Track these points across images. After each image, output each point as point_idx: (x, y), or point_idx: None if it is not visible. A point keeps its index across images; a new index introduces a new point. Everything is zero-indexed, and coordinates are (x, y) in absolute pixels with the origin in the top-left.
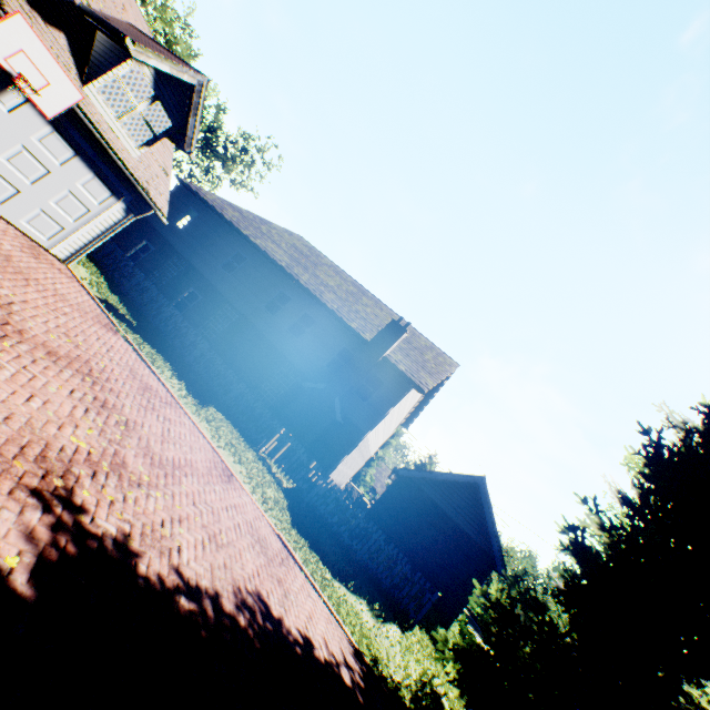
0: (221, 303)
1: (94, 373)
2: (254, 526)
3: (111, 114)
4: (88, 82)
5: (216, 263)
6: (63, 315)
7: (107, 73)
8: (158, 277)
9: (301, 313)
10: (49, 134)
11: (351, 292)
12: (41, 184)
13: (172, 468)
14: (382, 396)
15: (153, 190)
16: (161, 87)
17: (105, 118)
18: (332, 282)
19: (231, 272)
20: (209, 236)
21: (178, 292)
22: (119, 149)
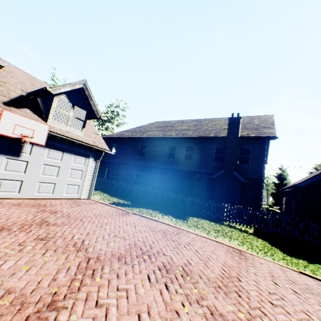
0: (149, 170)
1: (143, 249)
2: (292, 280)
3: (63, 126)
4: (47, 120)
5: (136, 156)
6: (106, 225)
7: (50, 110)
8: (120, 178)
9: (184, 148)
10: (49, 152)
11: (195, 125)
12: (60, 174)
13: (231, 283)
14: (254, 155)
15: (97, 144)
16: (72, 99)
17: (62, 129)
18: (184, 127)
19: (142, 156)
20: (126, 149)
21: (131, 178)
22: (75, 137)
